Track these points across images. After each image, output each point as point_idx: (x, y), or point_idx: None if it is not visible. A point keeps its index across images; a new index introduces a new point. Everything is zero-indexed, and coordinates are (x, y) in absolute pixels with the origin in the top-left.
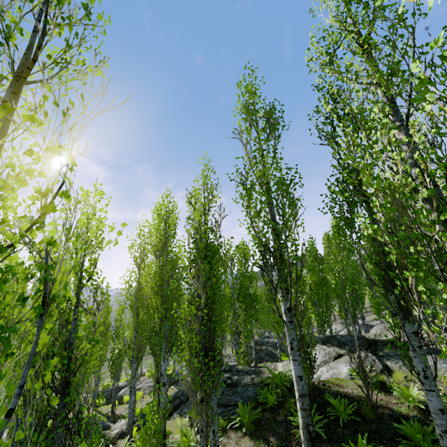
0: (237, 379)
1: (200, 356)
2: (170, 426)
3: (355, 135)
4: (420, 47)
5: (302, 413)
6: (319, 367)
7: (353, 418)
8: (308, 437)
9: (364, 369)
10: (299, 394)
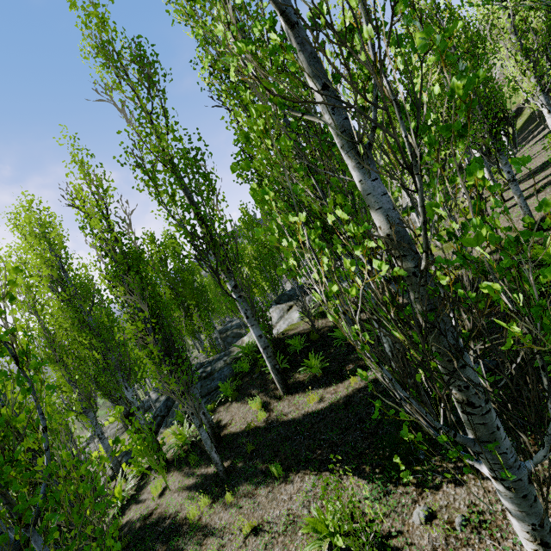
0: (211, 369)
1: (166, 362)
2: (160, 440)
3: (239, 110)
4: (270, 14)
5: (269, 360)
6: (277, 324)
7: (305, 345)
8: (277, 373)
9: (306, 308)
10: (263, 348)
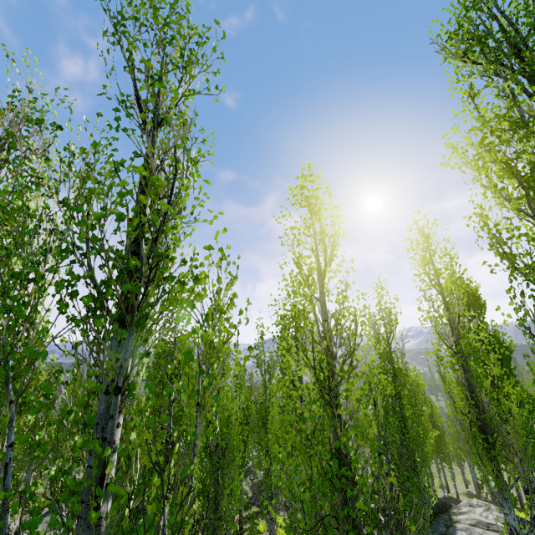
0: None
1: None
2: None
3: None
4: None
5: None
6: None
7: None
8: None
9: None
10: None
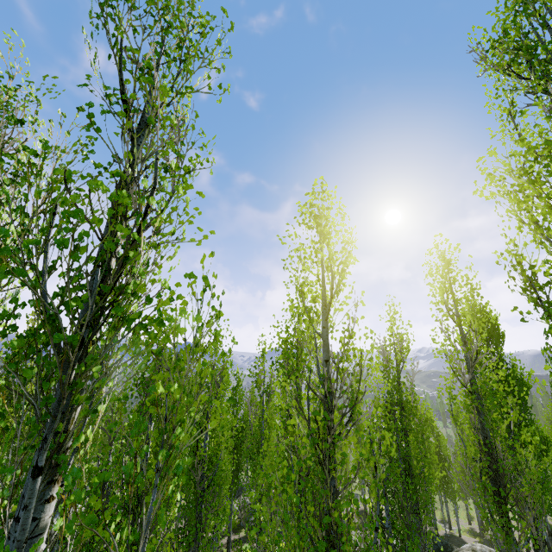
0: None
1: None
2: None
3: None
4: None
5: None
6: None
7: None
8: None
9: None
10: None
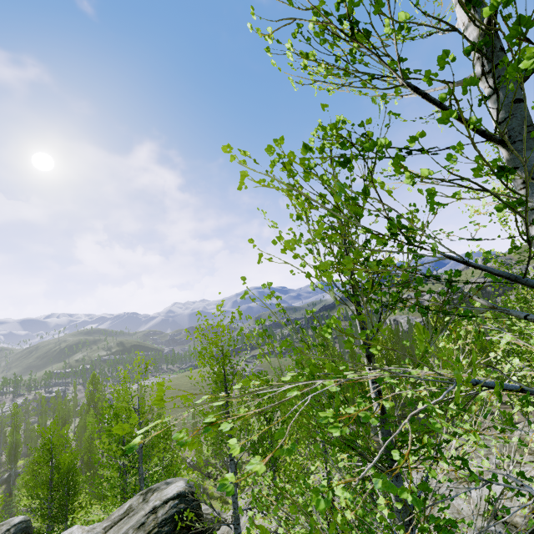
0: None
1: None
2: None
3: None
4: None
5: None
6: None
7: None
8: None
9: None
10: None
